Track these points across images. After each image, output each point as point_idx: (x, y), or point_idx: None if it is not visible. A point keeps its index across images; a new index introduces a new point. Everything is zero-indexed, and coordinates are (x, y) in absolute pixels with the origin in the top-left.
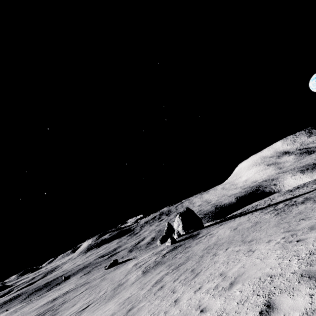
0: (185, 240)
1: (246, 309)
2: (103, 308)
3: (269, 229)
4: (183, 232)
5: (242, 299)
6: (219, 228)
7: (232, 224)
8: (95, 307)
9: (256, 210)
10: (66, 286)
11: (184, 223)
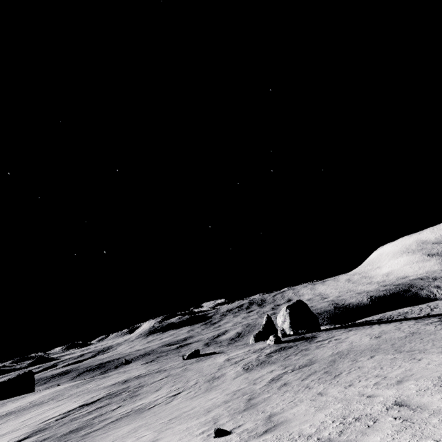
0: (295, 342)
1: (430, 393)
2: (205, 396)
3: (438, 341)
4: (291, 332)
5: (421, 389)
6: (349, 334)
7: (371, 332)
8: (191, 395)
9: (407, 319)
10: (133, 370)
11: (293, 319)
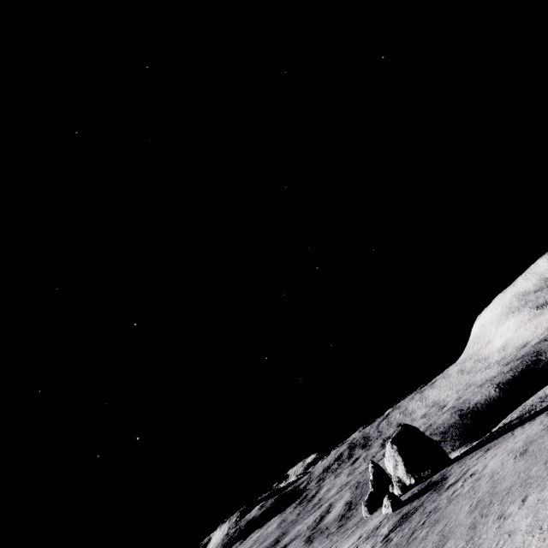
0: (420, 497)
1: None
2: None
3: None
4: (411, 480)
5: None
6: (487, 457)
7: (513, 444)
8: None
9: None
10: None
11: (406, 458)
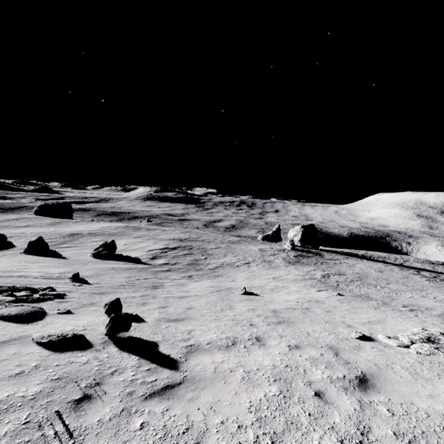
0: (307, 253)
1: None
2: (277, 271)
3: (429, 288)
4: (299, 244)
5: (441, 305)
6: (352, 261)
7: (370, 266)
8: (262, 267)
9: (387, 263)
10: (171, 231)
11: (303, 236)
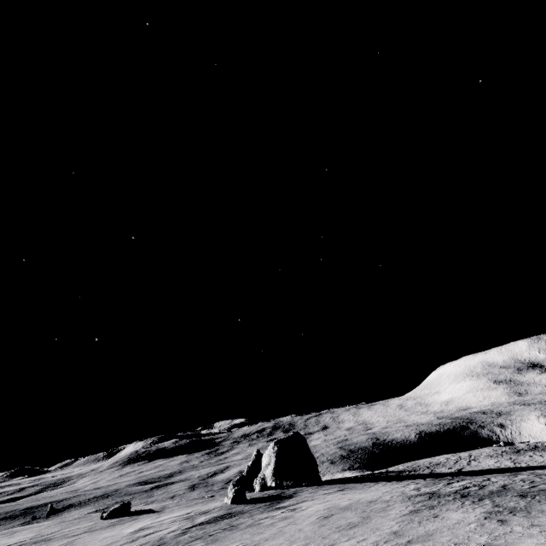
0: (258, 504)
1: None
2: None
3: None
4: (273, 483)
5: None
6: (325, 498)
7: (344, 500)
8: None
9: (428, 476)
10: (28, 530)
11: (279, 462)
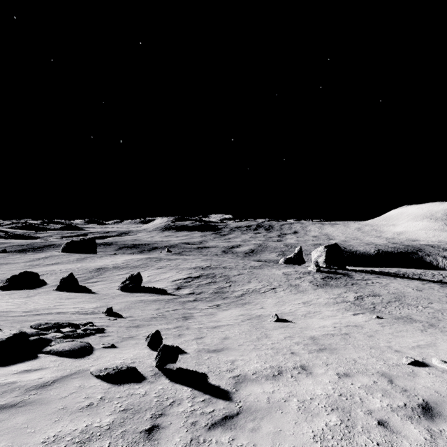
0: (335, 274)
1: None
2: (306, 295)
3: None
4: (324, 265)
5: None
6: (384, 280)
7: (406, 284)
8: (289, 292)
9: (424, 280)
10: (191, 260)
11: (328, 257)
